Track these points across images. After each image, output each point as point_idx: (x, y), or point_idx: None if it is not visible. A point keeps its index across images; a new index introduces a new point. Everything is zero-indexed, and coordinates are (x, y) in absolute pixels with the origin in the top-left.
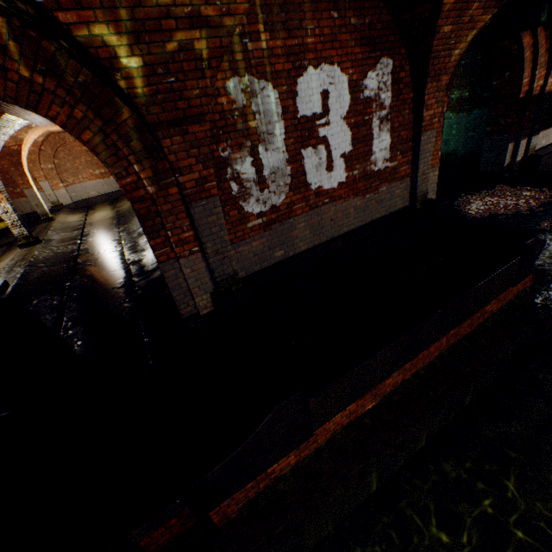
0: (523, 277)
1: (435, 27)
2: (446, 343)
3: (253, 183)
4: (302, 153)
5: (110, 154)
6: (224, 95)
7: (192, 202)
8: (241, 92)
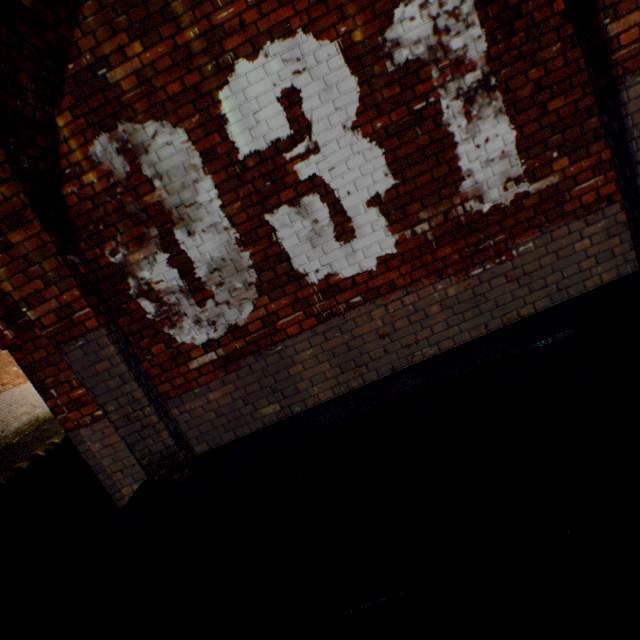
0: None
1: None
2: None
3: (180, 294)
4: (268, 220)
5: None
6: (92, 168)
7: (63, 344)
8: (118, 155)
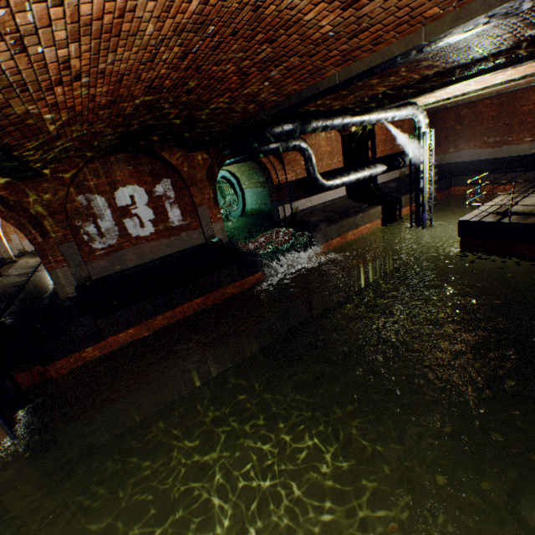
0: (249, 275)
1: (177, 169)
2: (199, 307)
3: (96, 235)
4: (124, 221)
5: (23, 227)
6: (77, 202)
7: (61, 244)
8: (85, 200)
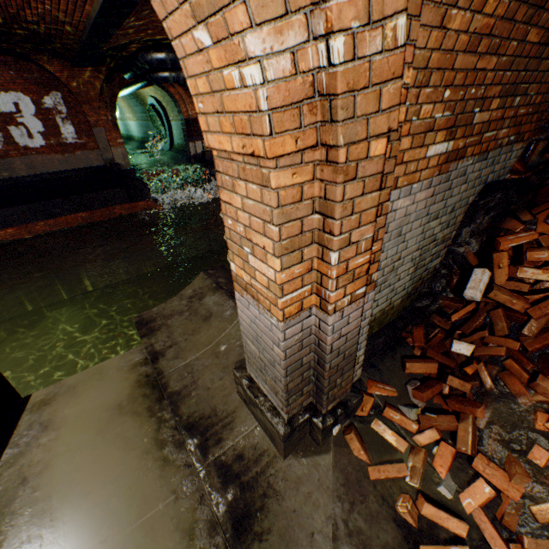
0: (139, 200)
1: (64, 83)
2: (85, 221)
3: None
4: (9, 128)
5: None
6: None
7: None
8: None
